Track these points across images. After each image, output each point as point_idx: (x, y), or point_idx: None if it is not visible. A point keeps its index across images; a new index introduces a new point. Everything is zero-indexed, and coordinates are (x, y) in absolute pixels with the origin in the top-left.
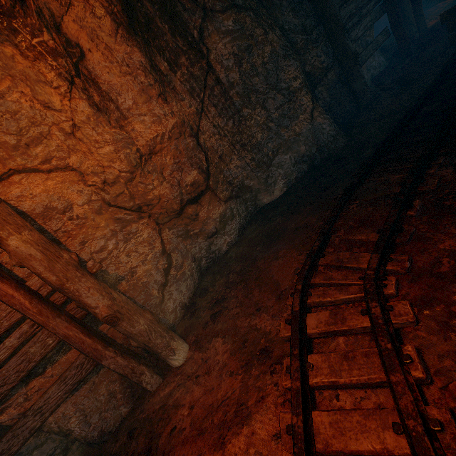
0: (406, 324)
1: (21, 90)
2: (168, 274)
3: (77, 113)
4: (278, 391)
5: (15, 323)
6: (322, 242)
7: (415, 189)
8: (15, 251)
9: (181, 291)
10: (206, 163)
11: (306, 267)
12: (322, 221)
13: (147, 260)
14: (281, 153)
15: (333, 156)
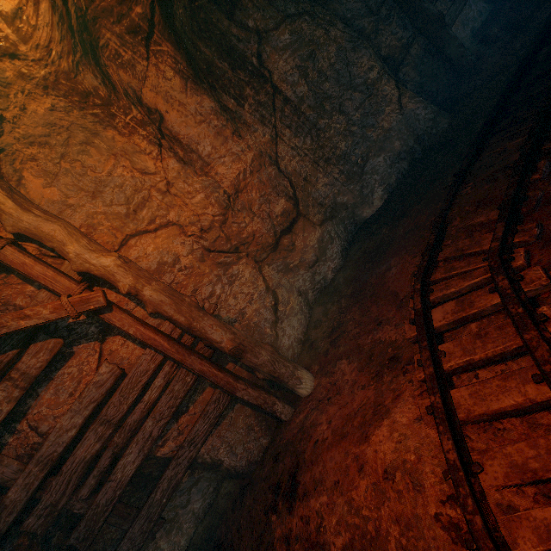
0: (541, 290)
1: (122, 164)
2: (277, 311)
3: (169, 171)
4: (414, 387)
5: (159, 365)
6: (436, 237)
7: (538, 149)
8: (150, 299)
9: (293, 327)
10: (292, 189)
11: (422, 266)
12: (434, 217)
13: (253, 300)
14: (372, 157)
15: (437, 142)
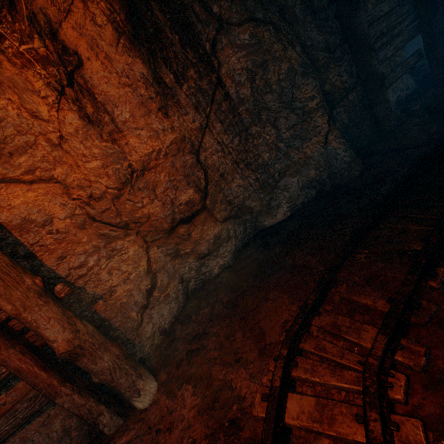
0: None
1: (8, 97)
2: (150, 296)
3: (65, 125)
4: None
5: None
6: (319, 295)
7: (441, 251)
8: None
9: (162, 315)
10: (205, 181)
11: (296, 326)
12: (323, 266)
13: (129, 279)
14: (288, 175)
15: (345, 185)
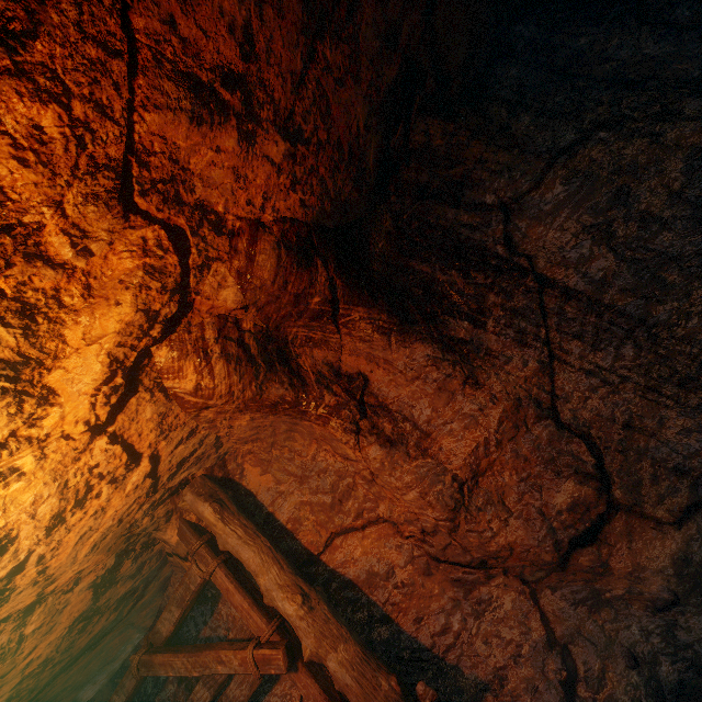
0: None
1: (324, 448)
2: (573, 695)
3: (370, 461)
4: None
5: None
6: None
7: None
8: (334, 675)
9: None
10: (592, 454)
11: None
12: None
13: (521, 655)
14: None
15: None
